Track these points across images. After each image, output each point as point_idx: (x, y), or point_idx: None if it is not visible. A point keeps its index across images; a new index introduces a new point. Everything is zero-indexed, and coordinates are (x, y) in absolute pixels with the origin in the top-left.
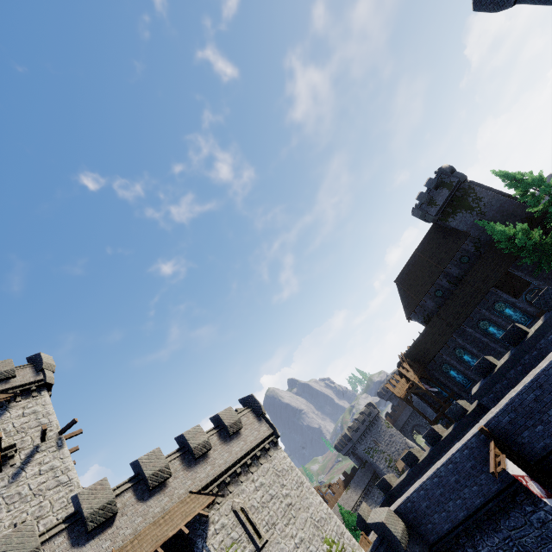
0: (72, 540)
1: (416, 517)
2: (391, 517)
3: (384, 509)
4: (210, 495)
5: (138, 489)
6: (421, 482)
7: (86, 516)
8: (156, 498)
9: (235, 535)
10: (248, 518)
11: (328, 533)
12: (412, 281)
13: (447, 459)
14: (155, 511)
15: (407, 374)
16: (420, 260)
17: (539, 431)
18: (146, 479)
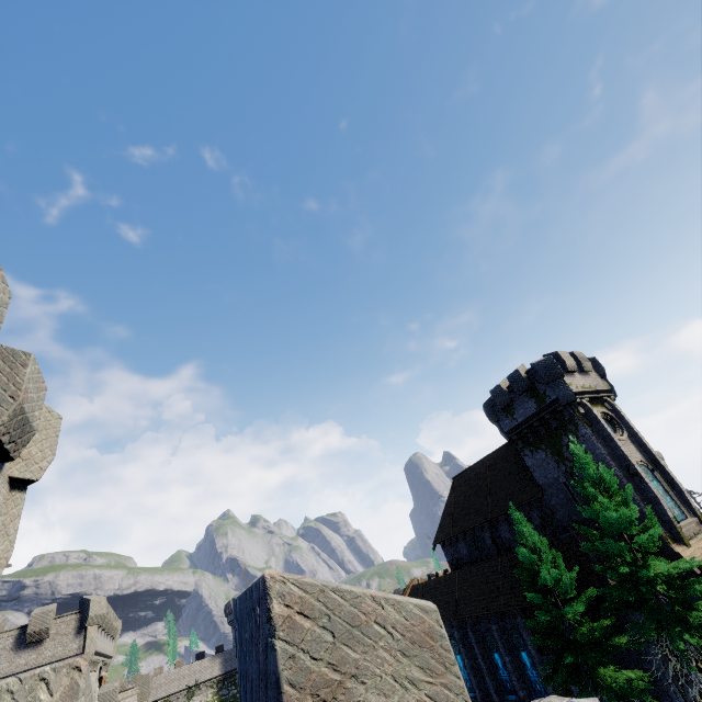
0: None
1: None
2: None
3: None
4: None
5: None
6: None
7: None
8: None
9: None
10: None
11: None
12: (462, 498)
13: None
14: None
15: None
16: (483, 476)
17: None
18: None
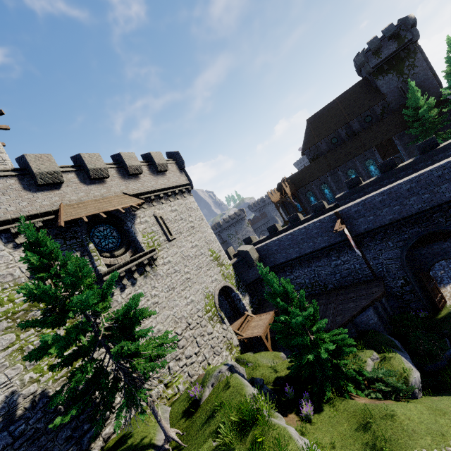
0: (23, 185)
1: (266, 254)
2: (252, 250)
3: (249, 246)
4: (141, 199)
5: (80, 175)
6: (279, 237)
7: (35, 173)
8: (96, 187)
9: (154, 229)
10: (165, 224)
11: (212, 248)
12: (320, 124)
13: (303, 226)
14: (96, 194)
15: (285, 188)
16: (336, 108)
17: (369, 220)
18: (88, 170)
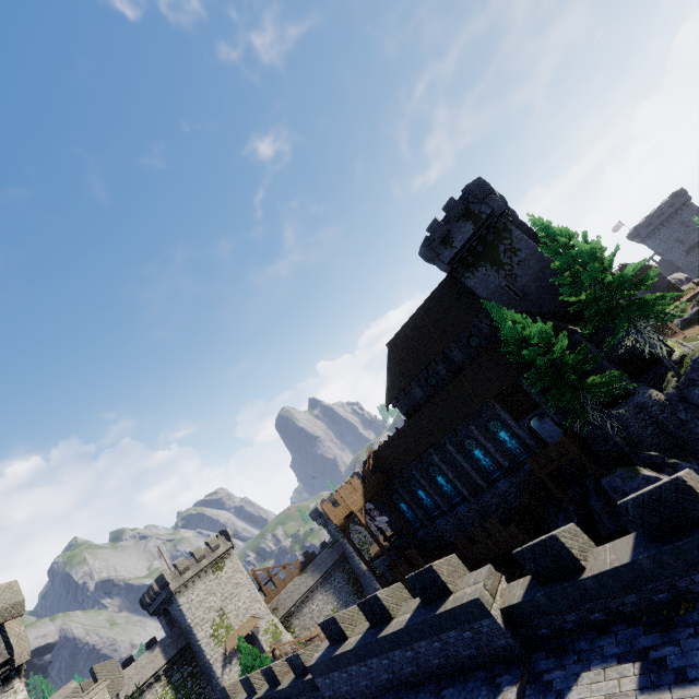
0: None
1: None
2: None
3: None
4: None
5: None
6: None
7: None
8: None
9: None
10: None
11: None
12: (405, 353)
13: None
14: None
15: (349, 499)
16: (421, 325)
17: None
18: None
